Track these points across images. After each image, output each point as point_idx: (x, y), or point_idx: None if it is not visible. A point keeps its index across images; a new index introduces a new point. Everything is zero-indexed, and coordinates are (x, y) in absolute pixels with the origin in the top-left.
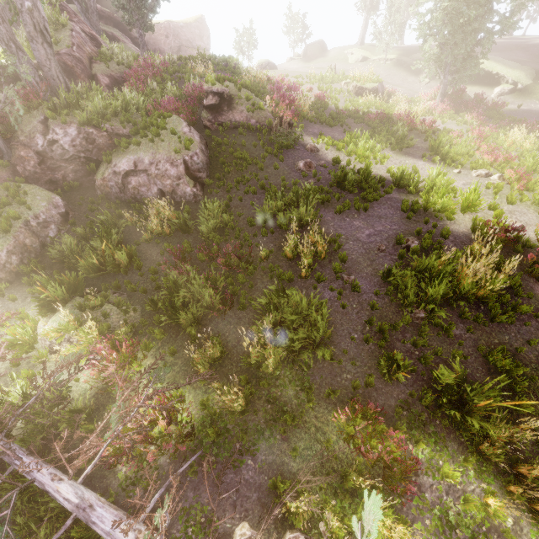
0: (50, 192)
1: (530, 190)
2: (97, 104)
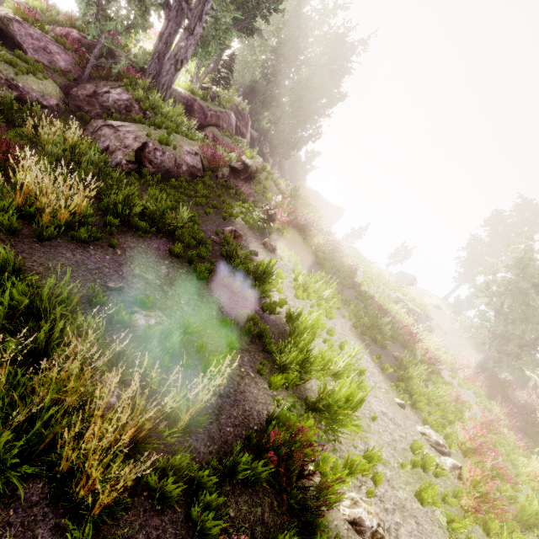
0: (58, 97)
1: (492, 536)
2: (157, 99)
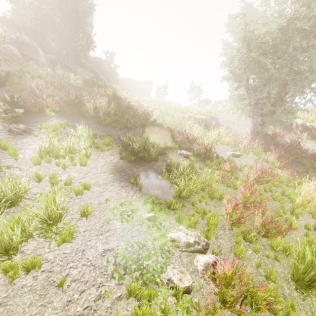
0: None
1: None
2: None
